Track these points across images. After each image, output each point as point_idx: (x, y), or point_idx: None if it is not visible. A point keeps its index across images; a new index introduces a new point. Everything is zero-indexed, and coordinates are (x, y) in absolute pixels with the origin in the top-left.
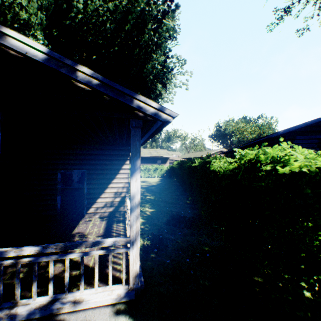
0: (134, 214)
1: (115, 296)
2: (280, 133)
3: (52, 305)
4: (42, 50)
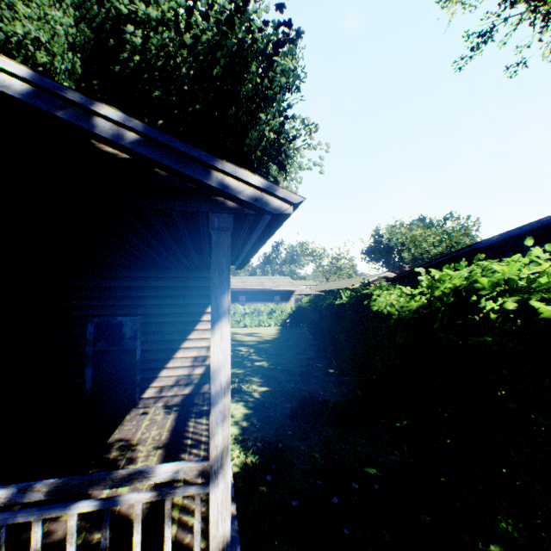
0: (218, 409)
1: None
2: (493, 241)
3: None
4: (19, 74)
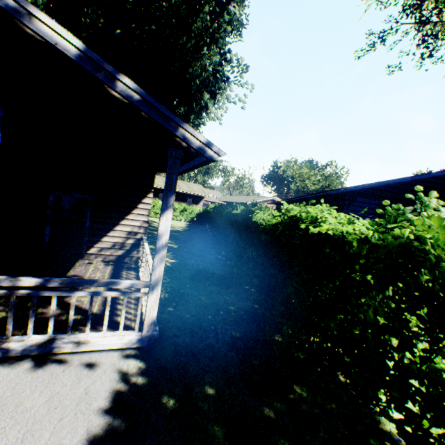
0: (159, 257)
1: (126, 341)
2: (340, 191)
3: (52, 343)
4: (78, 47)
